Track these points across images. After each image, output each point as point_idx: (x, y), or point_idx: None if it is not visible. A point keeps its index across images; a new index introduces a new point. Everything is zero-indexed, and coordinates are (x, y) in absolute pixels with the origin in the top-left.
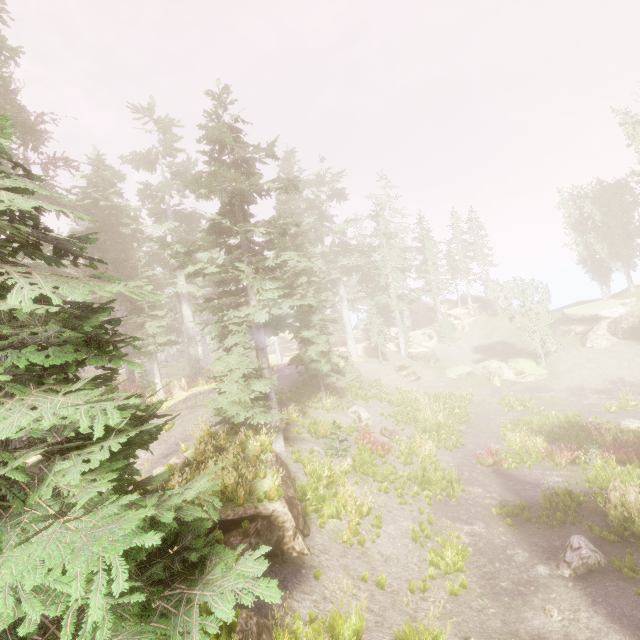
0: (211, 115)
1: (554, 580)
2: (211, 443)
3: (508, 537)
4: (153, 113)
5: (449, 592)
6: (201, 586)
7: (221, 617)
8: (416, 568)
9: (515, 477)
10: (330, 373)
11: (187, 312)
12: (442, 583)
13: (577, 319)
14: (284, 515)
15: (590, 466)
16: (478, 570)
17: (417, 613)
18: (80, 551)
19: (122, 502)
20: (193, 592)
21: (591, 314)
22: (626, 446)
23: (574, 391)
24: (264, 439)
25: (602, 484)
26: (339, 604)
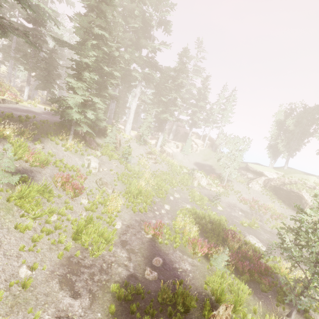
0: None
1: None
2: None
3: None
4: None
5: None
6: None
7: None
8: None
9: (160, 252)
10: (82, 124)
11: None
12: None
13: (252, 170)
14: None
15: (215, 264)
16: None
17: None
18: None
19: None
20: None
21: (260, 171)
22: (244, 255)
23: (230, 205)
24: None
25: (216, 289)
26: None
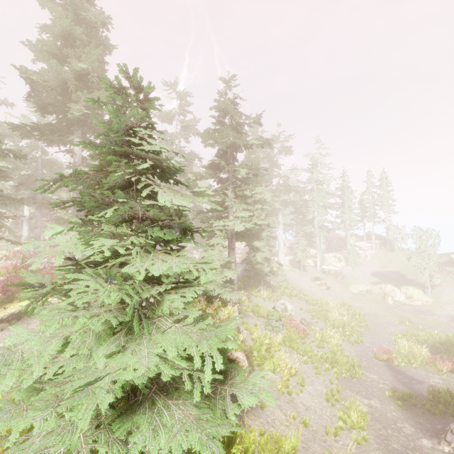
0: (221, 93)
1: (436, 452)
2: (196, 305)
3: (398, 414)
4: (176, 87)
5: (354, 441)
6: (229, 385)
7: (247, 403)
8: (329, 419)
9: (403, 373)
10: (269, 273)
11: None
12: (348, 434)
13: None
14: (243, 362)
15: None
16: (375, 431)
17: (331, 449)
18: (200, 342)
19: (206, 322)
20: (224, 387)
21: None
22: None
23: (453, 318)
24: (230, 309)
25: None
26: (277, 429)
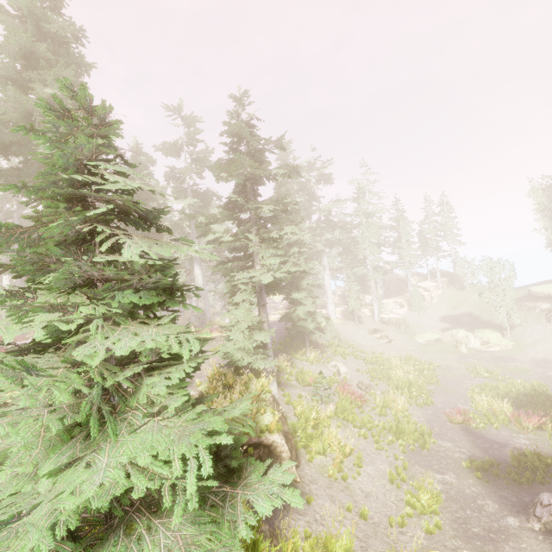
0: (232, 114)
1: (524, 532)
2: (221, 381)
3: (478, 489)
4: (181, 111)
5: (425, 530)
6: (241, 487)
7: (262, 511)
8: (394, 506)
9: (483, 436)
10: (314, 331)
11: (198, 272)
12: (418, 522)
13: (543, 297)
14: (281, 446)
15: None
16: (450, 514)
17: (397, 544)
18: (179, 441)
19: (196, 411)
20: (235, 491)
21: None
22: None
23: (539, 363)
24: (264, 381)
25: None
26: (328, 527)
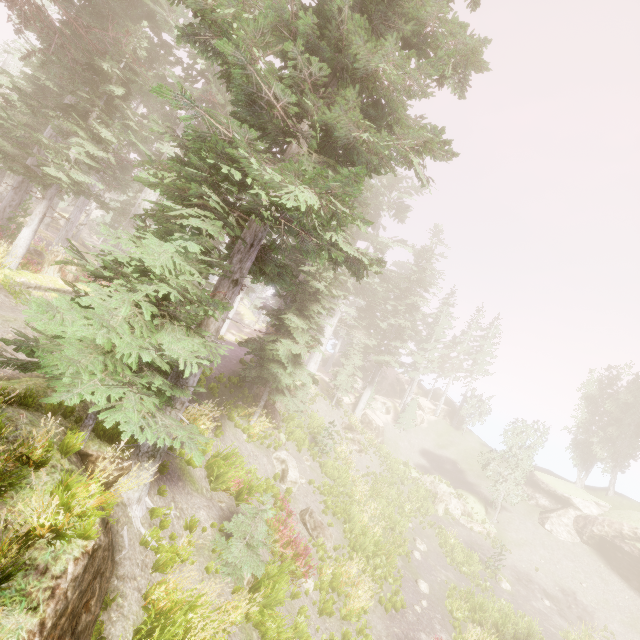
0: None
1: None
2: None
3: None
4: None
5: None
6: None
7: None
8: None
9: None
10: (285, 390)
11: None
12: None
13: (546, 489)
14: None
15: None
16: None
17: None
18: None
19: None
20: None
21: (564, 494)
22: None
23: (521, 577)
24: (92, 488)
25: None
26: None
